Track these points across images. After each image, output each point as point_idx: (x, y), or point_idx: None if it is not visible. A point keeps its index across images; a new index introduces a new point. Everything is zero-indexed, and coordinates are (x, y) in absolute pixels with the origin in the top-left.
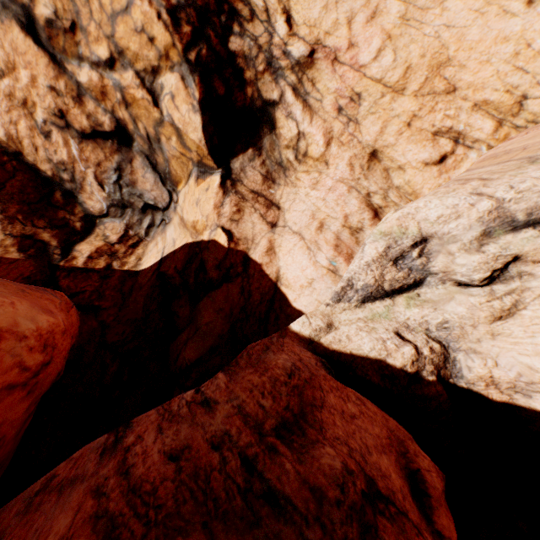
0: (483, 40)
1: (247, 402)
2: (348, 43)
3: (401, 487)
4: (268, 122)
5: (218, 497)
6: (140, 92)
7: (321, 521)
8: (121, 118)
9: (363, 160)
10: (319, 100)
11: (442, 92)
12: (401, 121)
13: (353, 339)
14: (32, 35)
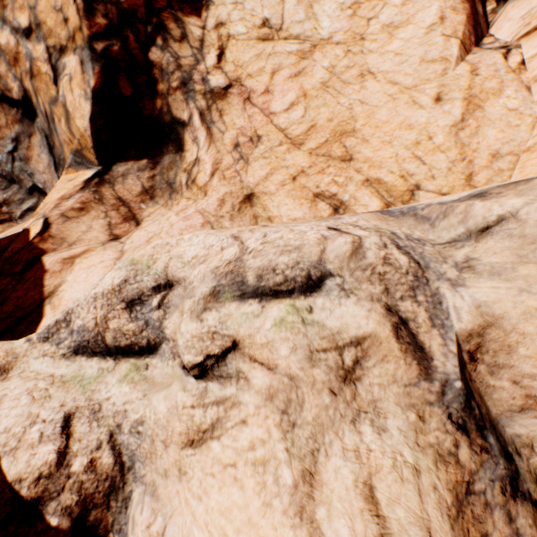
0: (389, 122)
1: None
2: (266, 89)
3: None
4: (177, 141)
5: None
6: (46, 66)
7: None
8: (28, 89)
9: (237, 200)
10: (222, 132)
11: (338, 158)
12: (288, 172)
13: (4, 404)
14: None
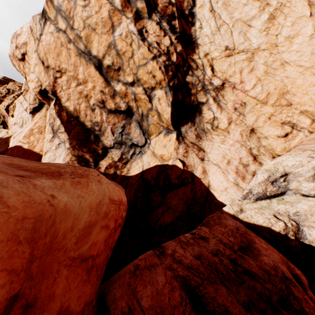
0: (303, 85)
1: (223, 238)
2: (240, 81)
3: (292, 278)
4: (198, 111)
5: (223, 273)
6: (143, 96)
7: (270, 281)
8: (131, 105)
9: (247, 132)
10: (225, 104)
11: (285, 105)
12: (265, 116)
13: (253, 217)
14: (99, 70)
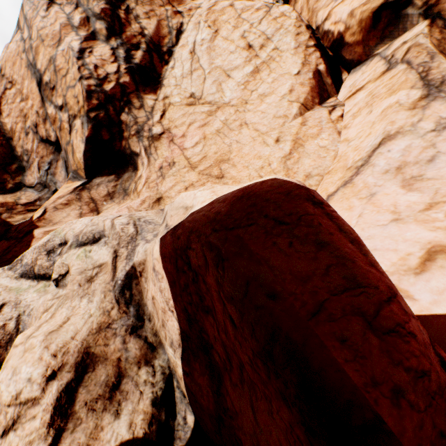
0: (249, 154)
1: None
2: (183, 134)
3: None
4: (134, 164)
5: None
6: (67, 125)
7: None
8: (59, 136)
9: (152, 201)
10: (156, 159)
11: (215, 176)
12: (184, 184)
13: None
14: (39, 87)
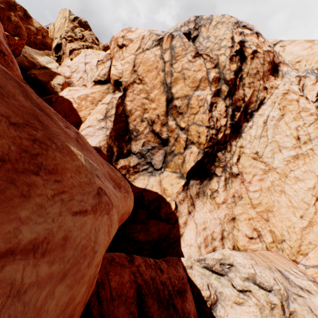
0: (284, 214)
1: (172, 278)
2: (249, 181)
3: None
4: (210, 177)
5: (161, 297)
6: (183, 142)
7: None
8: (170, 140)
9: (229, 217)
10: (230, 187)
11: (264, 218)
12: (248, 216)
13: (195, 276)
14: (167, 103)
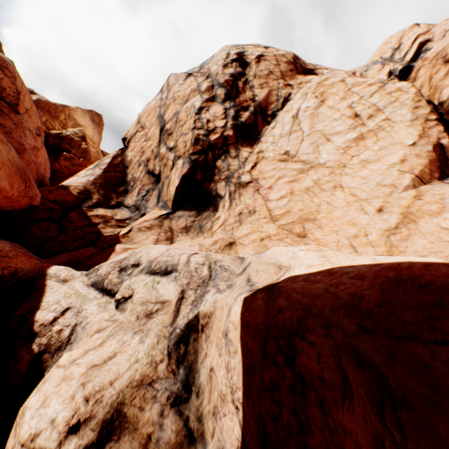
0: (340, 218)
1: None
2: (270, 186)
3: None
4: (215, 205)
5: None
6: (171, 163)
7: None
8: (161, 170)
9: (224, 243)
10: (237, 205)
11: (296, 233)
12: (261, 235)
13: (56, 292)
14: (161, 132)
